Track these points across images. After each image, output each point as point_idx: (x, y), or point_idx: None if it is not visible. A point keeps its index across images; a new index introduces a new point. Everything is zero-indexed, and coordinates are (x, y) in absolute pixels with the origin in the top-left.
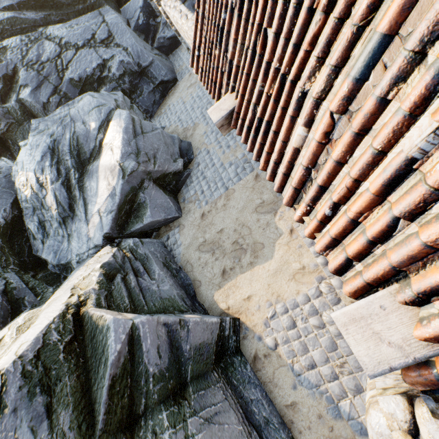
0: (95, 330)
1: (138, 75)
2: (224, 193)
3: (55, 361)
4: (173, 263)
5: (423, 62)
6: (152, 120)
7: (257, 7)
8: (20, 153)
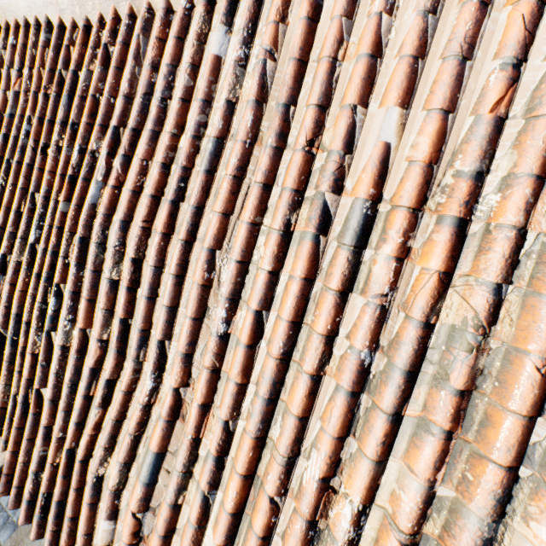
0: None
1: None
2: (9, 540)
3: None
4: None
5: (193, 476)
6: None
7: (25, 357)
8: None
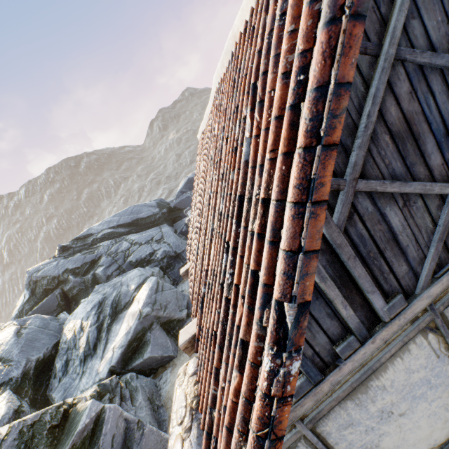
0: (75, 416)
1: (173, 257)
2: None
3: (41, 433)
4: (157, 400)
5: None
6: (177, 286)
7: None
8: (78, 307)
